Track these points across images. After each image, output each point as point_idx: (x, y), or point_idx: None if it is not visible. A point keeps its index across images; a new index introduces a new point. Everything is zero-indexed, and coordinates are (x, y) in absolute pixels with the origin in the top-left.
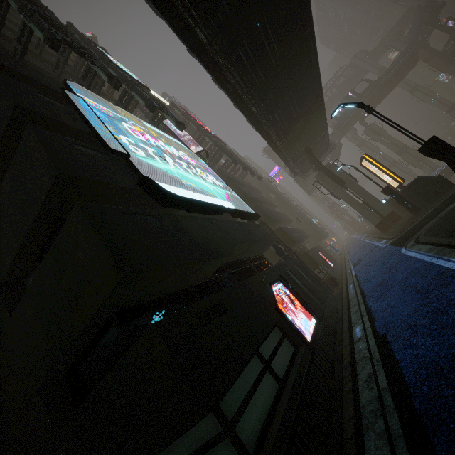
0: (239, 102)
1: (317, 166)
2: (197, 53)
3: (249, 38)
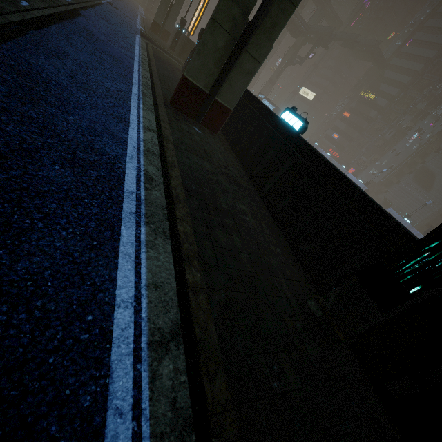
0: None
1: None
2: None
3: None
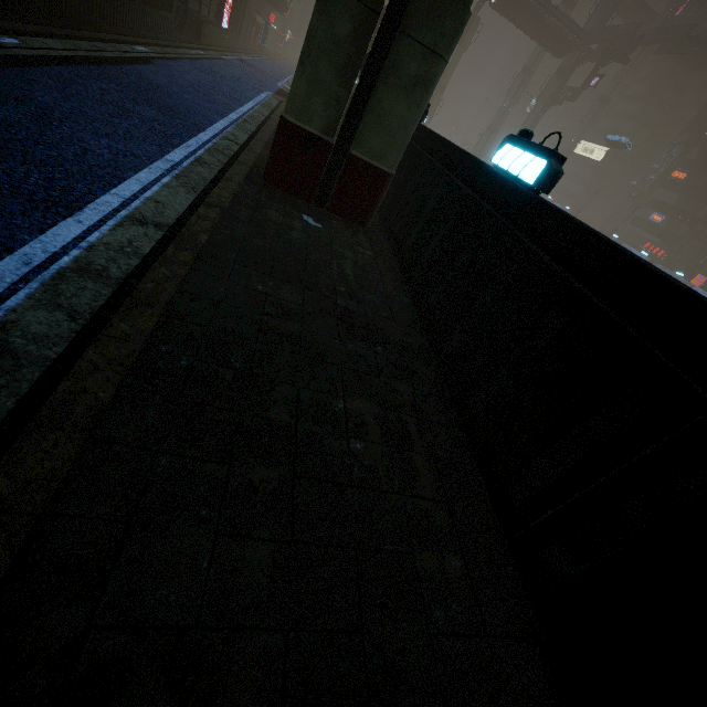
0: None
1: None
2: None
3: None
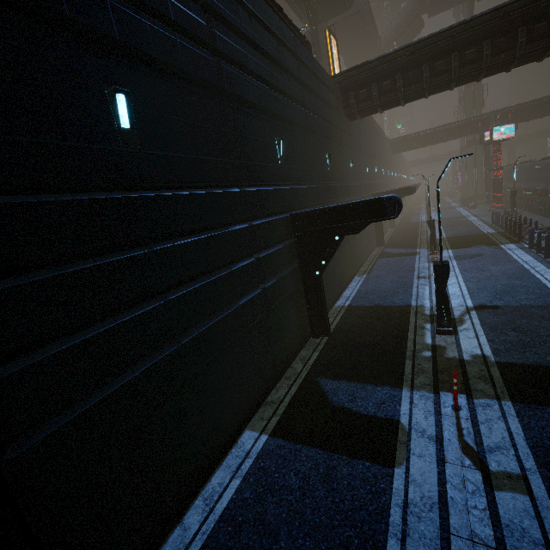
0: None
1: (308, 19)
2: None
3: None
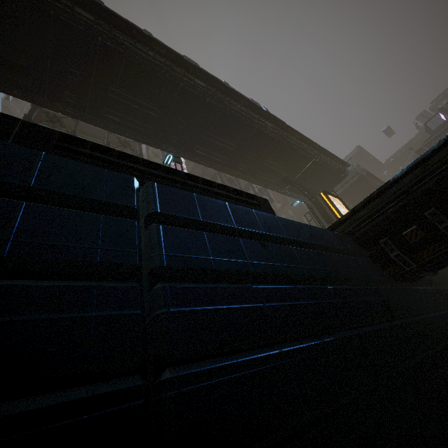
0: (151, 144)
1: (305, 196)
2: (82, 120)
3: (110, 105)
